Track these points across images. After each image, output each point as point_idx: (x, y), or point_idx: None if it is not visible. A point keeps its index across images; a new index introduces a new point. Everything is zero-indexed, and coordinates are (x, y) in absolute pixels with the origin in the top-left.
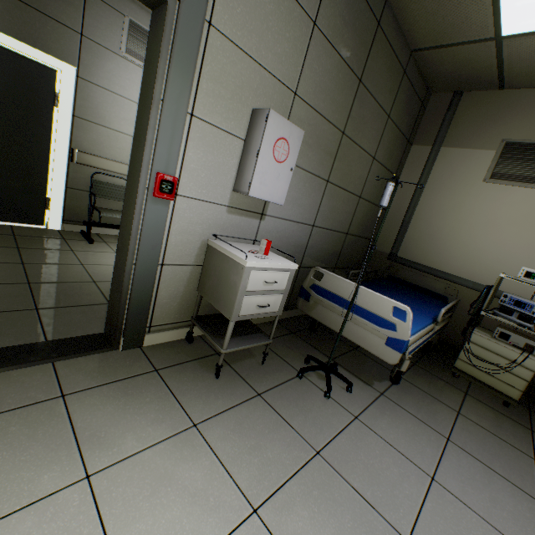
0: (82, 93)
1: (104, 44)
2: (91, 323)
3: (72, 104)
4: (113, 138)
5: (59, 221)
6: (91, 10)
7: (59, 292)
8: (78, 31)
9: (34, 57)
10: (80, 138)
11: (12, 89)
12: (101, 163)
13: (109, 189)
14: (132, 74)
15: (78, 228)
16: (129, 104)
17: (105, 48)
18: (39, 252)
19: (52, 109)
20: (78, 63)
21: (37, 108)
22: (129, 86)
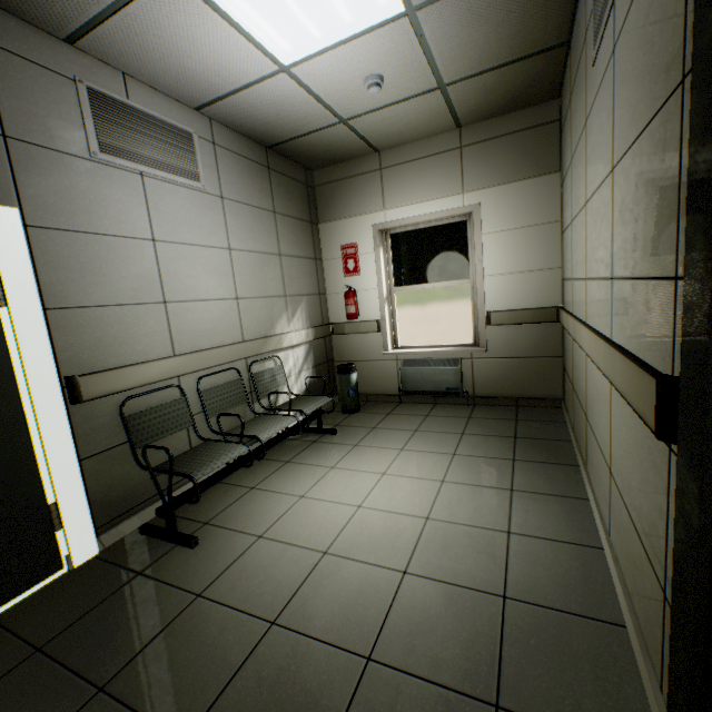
0: (45, 256)
1: (54, 145)
2: None
3: (33, 286)
4: (129, 320)
5: (90, 538)
6: (5, 80)
7: None
8: None
9: None
10: (72, 348)
11: None
12: (128, 377)
13: (158, 417)
14: (122, 189)
15: (128, 526)
16: (136, 245)
17: (59, 151)
18: (155, 660)
19: None
20: (16, 198)
21: None
22: (124, 213)
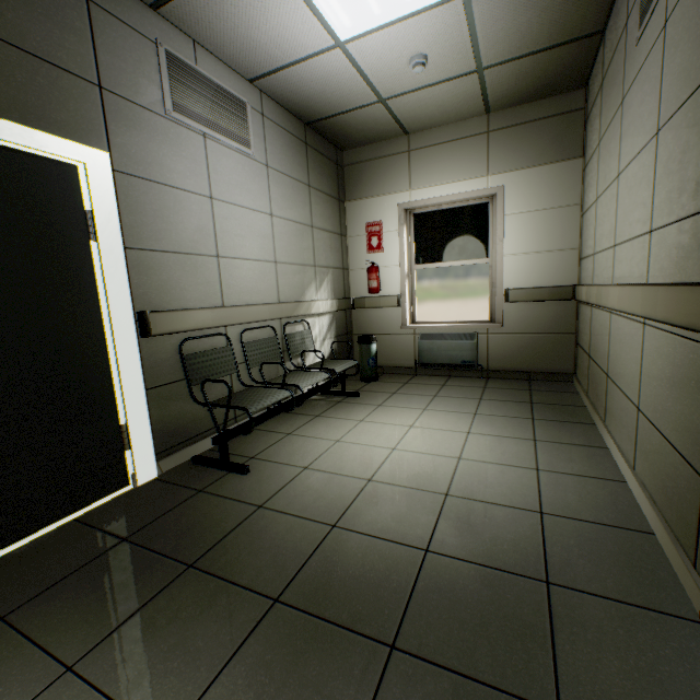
0: (126, 200)
1: (137, 100)
2: (657, 660)
3: (117, 225)
4: (189, 269)
5: (151, 461)
6: (103, 37)
7: (462, 623)
8: (93, 80)
9: (29, 145)
10: (143, 287)
11: (3, 226)
12: (187, 320)
13: (209, 361)
14: (188, 148)
15: (180, 457)
16: (197, 200)
17: (141, 106)
18: (233, 548)
19: (86, 246)
20: (106, 144)
21: (59, 252)
22: (189, 169)
